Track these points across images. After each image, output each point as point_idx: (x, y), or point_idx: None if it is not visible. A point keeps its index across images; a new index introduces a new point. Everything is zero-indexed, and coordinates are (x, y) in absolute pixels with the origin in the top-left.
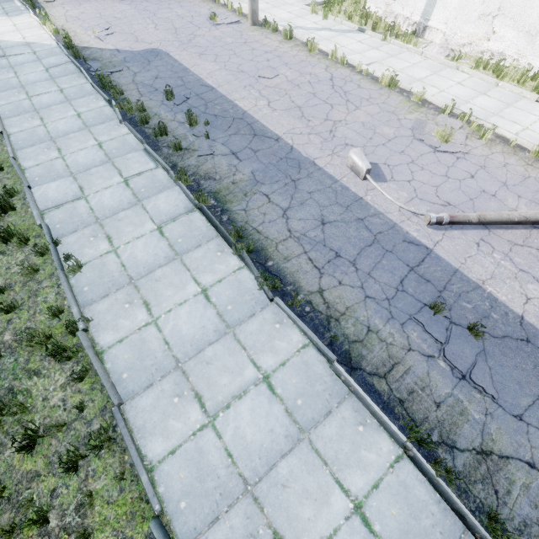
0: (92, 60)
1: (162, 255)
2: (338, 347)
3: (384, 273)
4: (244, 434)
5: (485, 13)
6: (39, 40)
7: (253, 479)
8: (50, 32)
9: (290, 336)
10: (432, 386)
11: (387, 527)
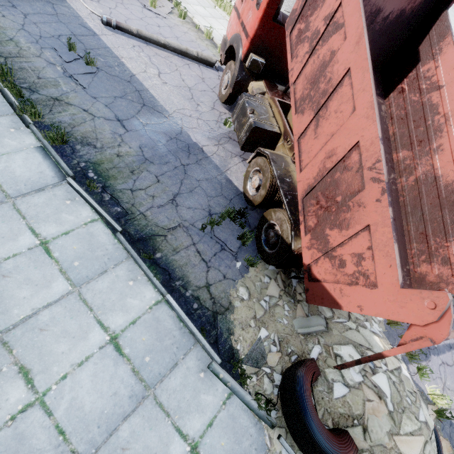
0: None
1: None
2: None
3: (49, 27)
4: None
5: None
6: None
7: None
8: None
9: None
10: (42, 72)
11: None
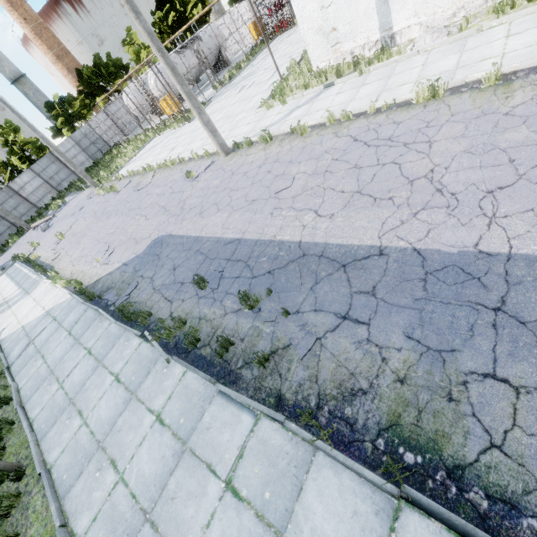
0: (106, 291)
1: None
2: None
3: None
4: None
5: None
6: (56, 302)
7: None
8: (63, 286)
9: None
10: None
11: None
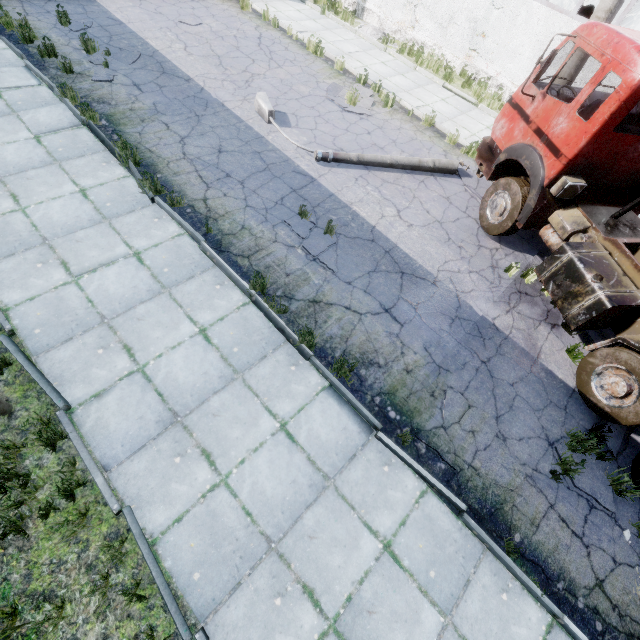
0: None
1: (38, 160)
2: (212, 237)
3: (268, 191)
4: (108, 289)
5: (409, 0)
6: None
7: (111, 316)
8: None
9: (167, 228)
10: (287, 264)
11: (224, 341)
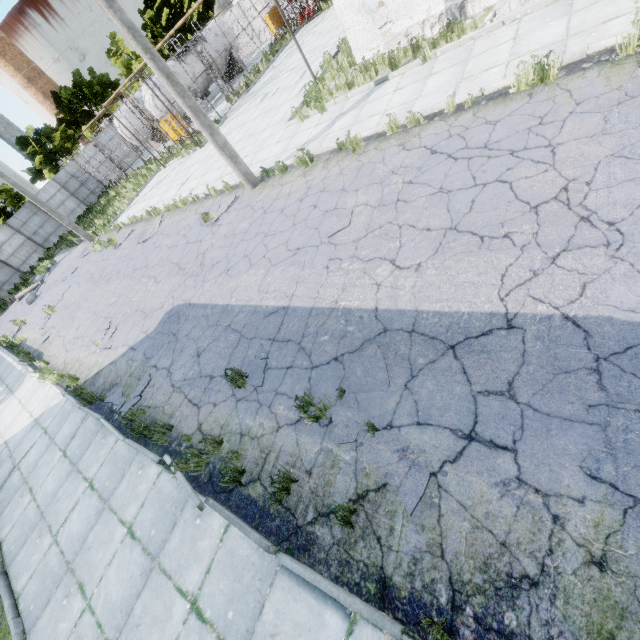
0: (109, 390)
1: None
2: None
3: None
4: None
5: None
6: (46, 406)
7: None
8: (55, 382)
9: None
10: None
11: None
